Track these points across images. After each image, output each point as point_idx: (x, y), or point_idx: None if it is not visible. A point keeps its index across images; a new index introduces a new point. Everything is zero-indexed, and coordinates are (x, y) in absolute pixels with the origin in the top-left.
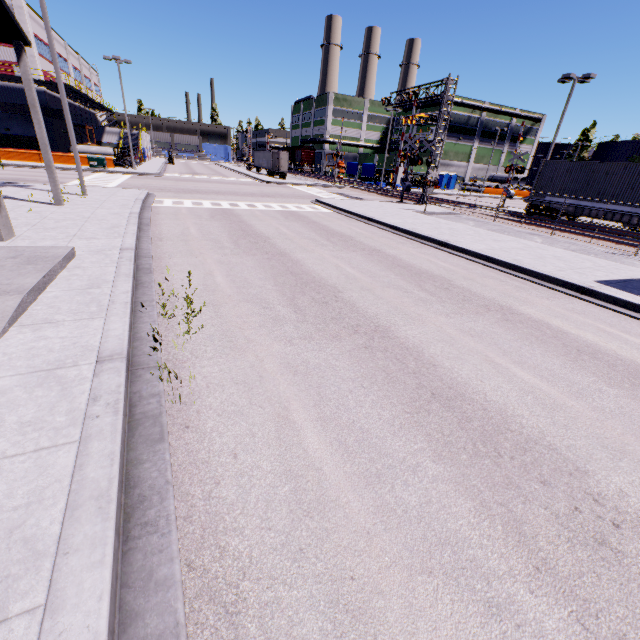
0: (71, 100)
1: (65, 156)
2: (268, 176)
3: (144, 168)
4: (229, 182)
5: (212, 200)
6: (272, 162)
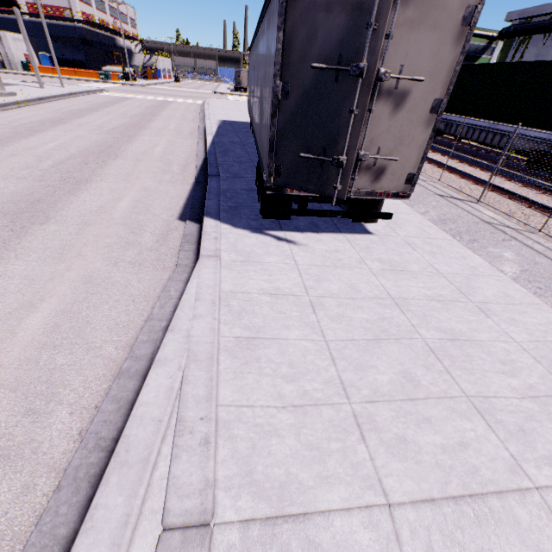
0: (106, 33)
1: (90, 72)
2: (234, 91)
3: (141, 82)
4: (184, 91)
5: (138, 95)
6: (235, 79)
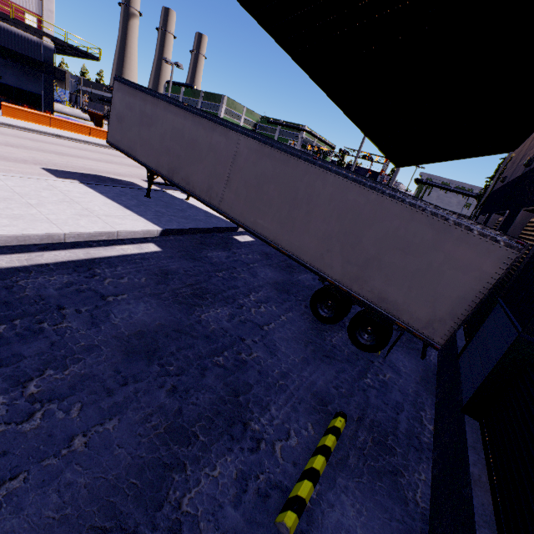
0: None
1: None
2: None
3: None
4: None
5: None
6: None
